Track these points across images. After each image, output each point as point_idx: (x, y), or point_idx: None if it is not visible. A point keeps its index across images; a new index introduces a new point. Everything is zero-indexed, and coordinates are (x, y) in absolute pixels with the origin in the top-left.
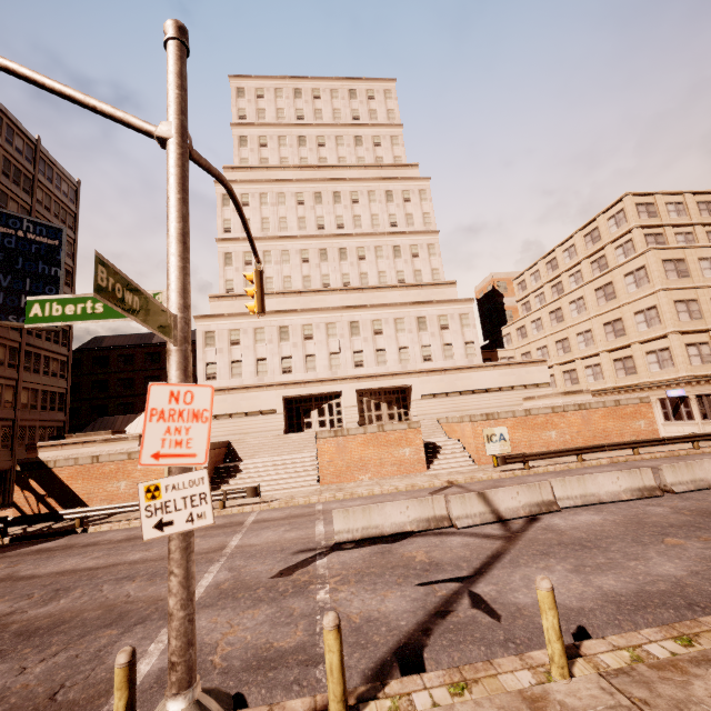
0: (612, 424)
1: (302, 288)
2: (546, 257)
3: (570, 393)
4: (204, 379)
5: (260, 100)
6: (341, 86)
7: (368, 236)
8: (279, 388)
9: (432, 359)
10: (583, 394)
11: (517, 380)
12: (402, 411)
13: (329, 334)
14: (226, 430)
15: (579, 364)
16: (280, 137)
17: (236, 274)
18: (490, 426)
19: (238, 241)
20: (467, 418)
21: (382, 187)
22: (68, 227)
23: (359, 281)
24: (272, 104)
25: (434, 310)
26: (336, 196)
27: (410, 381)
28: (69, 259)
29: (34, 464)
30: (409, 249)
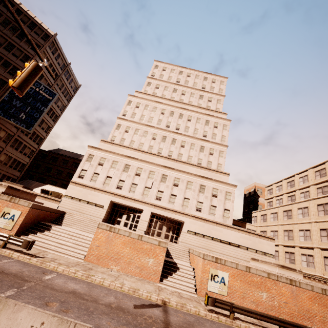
0: (317, 309)
1: (147, 150)
2: (287, 178)
3: (285, 268)
4: (77, 176)
5: (163, 71)
6: (201, 74)
7: (189, 137)
8: (111, 195)
9: (201, 211)
10: (296, 273)
11: (251, 244)
12: (174, 236)
13: (149, 177)
14: (73, 207)
15: (297, 250)
16: (166, 86)
17: (118, 134)
18: (216, 267)
19: (126, 121)
20: (202, 254)
21: (205, 118)
22: (66, 99)
23: (177, 157)
24: (168, 74)
25: (212, 184)
26: (180, 115)
27: (184, 219)
28: (60, 111)
29: None
30: (209, 149)
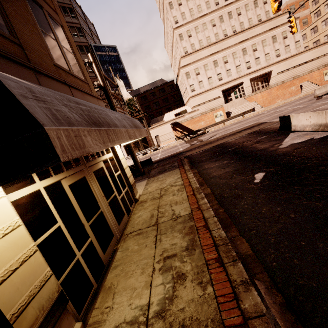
0: None
1: (215, 40)
2: None
3: None
4: (191, 92)
5: None
6: None
7: (240, 0)
8: (219, 87)
9: (280, 55)
10: None
11: (320, 53)
12: (266, 84)
13: (234, 58)
14: (204, 108)
15: None
16: None
17: (186, 44)
18: (326, 69)
19: (182, 26)
20: (315, 69)
21: None
22: None
23: (240, 28)
24: None
25: (280, 30)
26: None
27: (271, 68)
28: None
29: (176, 124)
30: (261, 0)
